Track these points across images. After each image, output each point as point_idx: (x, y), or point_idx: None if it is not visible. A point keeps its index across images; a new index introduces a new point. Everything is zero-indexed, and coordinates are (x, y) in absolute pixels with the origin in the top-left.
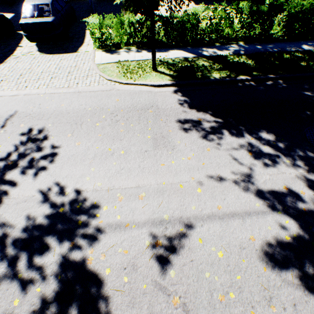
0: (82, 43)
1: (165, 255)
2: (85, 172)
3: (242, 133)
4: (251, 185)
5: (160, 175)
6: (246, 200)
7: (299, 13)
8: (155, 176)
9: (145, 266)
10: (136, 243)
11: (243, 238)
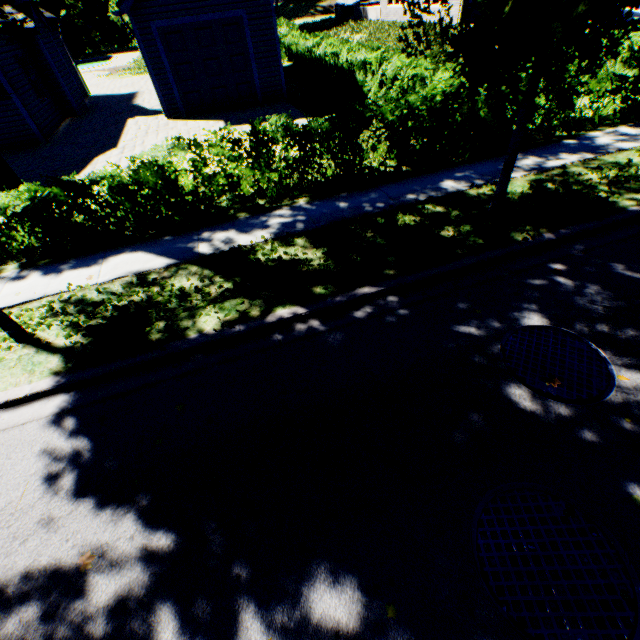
0: None
1: None
2: None
3: (236, 608)
4: None
5: None
6: None
7: (406, 119)
8: None
9: None
10: None
11: None
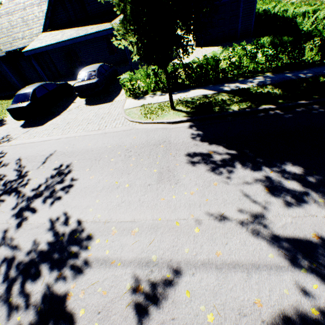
0: (118, 95)
1: (143, 305)
2: (90, 203)
3: (259, 165)
4: (264, 228)
5: (157, 210)
6: (255, 248)
7: None
8: (153, 211)
9: (120, 314)
10: (117, 284)
11: (244, 300)
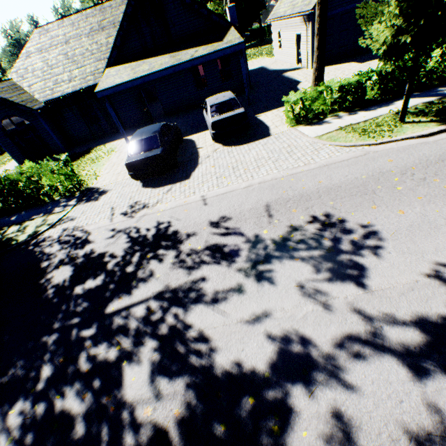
0: (267, 128)
1: None
2: None
3: None
4: None
5: None
6: None
7: None
8: None
9: None
10: None
11: None
